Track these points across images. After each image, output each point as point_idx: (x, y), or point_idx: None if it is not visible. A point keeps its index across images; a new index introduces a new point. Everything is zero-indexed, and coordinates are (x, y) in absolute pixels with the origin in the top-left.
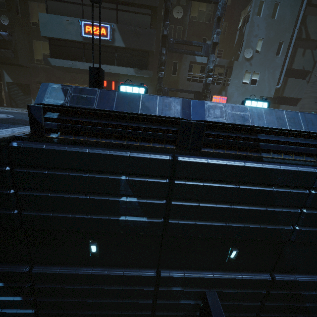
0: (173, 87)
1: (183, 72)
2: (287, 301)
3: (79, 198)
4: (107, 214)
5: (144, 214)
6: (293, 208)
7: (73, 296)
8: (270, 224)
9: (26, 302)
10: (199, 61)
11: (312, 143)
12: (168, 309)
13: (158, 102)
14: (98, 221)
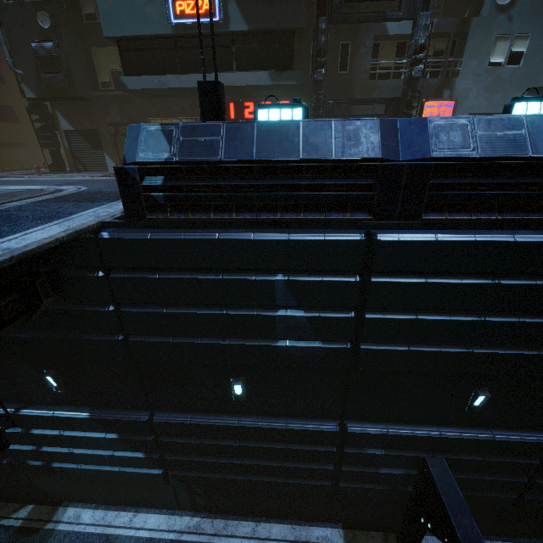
0: (342, 97)
1: (360, 62)
2: None
3: (210, 314)
4: (255, 338)
5: (318, 337)
6: None
7: (214, 455)
8: None
9: (150, 460)
10: (394, 32)
11: None
12: (360, 480)
13: (333, 133)
14: (242, 348)
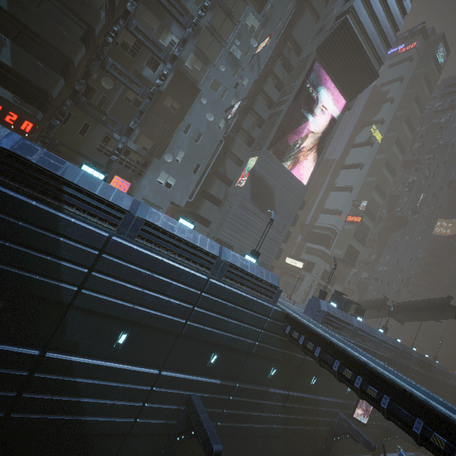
0: (74, 147)
1: (93, 138)
2: (57, 395)
3: None
4: None
5: None
6: (81, 267)
7: None
8: (52, 279)
9: None
10: (117, 137)
11: (114, 213)
12: None
13: None
14: None
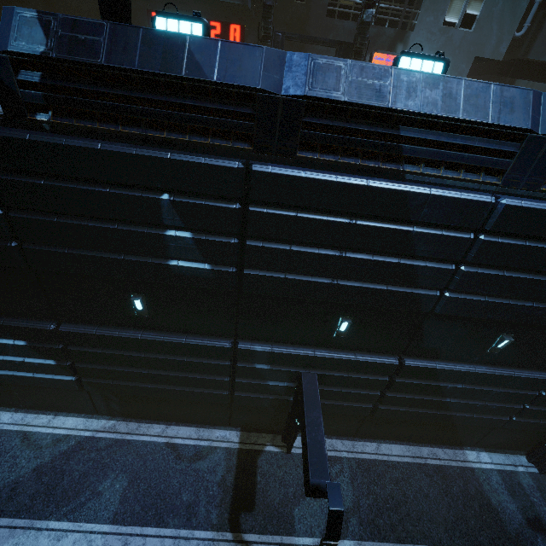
0: (297, 33)
1: None
2: (419, 394)
3: (101, 228)
4: (150, 256)
5: (206, 259)
6: (444, 263)
7: (121, 365)
8: (404, 286)
9: (62, 367)
10: None
11: (500, 148)
12: (251, 390)
13: (219, 55)
14: (137, 265)
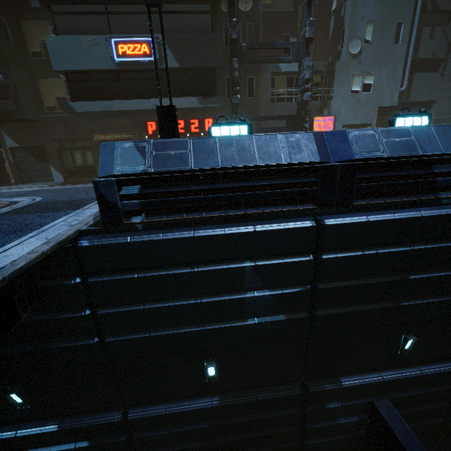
0: (253, 115)
1: (263, 90)
2: None
3: (186, 304)
4: (227, 320)
5: (282, 311)
6: None
7: (189, 441)
8: None
9: None
10: (285, 70)
11: None
12: (322, 434)
13: (280, 144)
14: (216, 332)
